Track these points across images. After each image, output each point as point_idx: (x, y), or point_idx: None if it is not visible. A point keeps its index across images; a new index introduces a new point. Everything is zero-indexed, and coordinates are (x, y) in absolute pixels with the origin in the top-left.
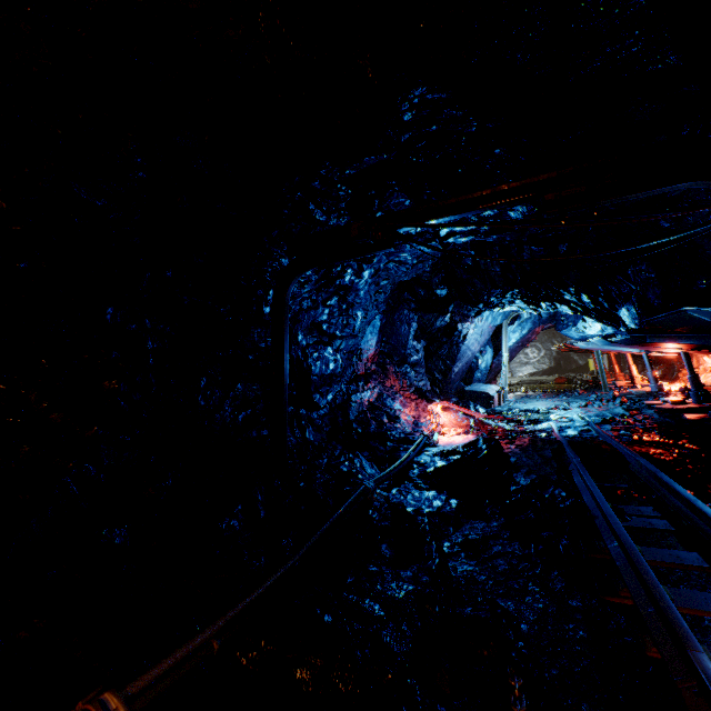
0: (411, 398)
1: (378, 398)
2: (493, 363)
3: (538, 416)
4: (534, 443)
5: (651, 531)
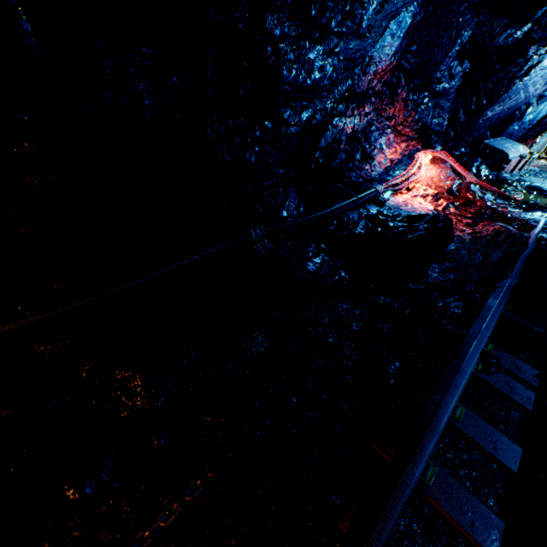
0: (408, 137)
1: (364, 128)
2: (546, 118)
3: (543, 200)
4: (495, 237)
5: (504, 396)
